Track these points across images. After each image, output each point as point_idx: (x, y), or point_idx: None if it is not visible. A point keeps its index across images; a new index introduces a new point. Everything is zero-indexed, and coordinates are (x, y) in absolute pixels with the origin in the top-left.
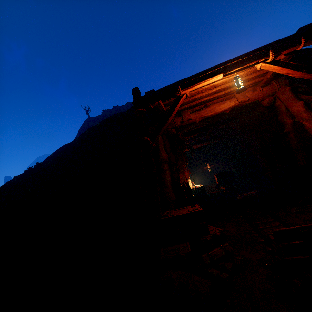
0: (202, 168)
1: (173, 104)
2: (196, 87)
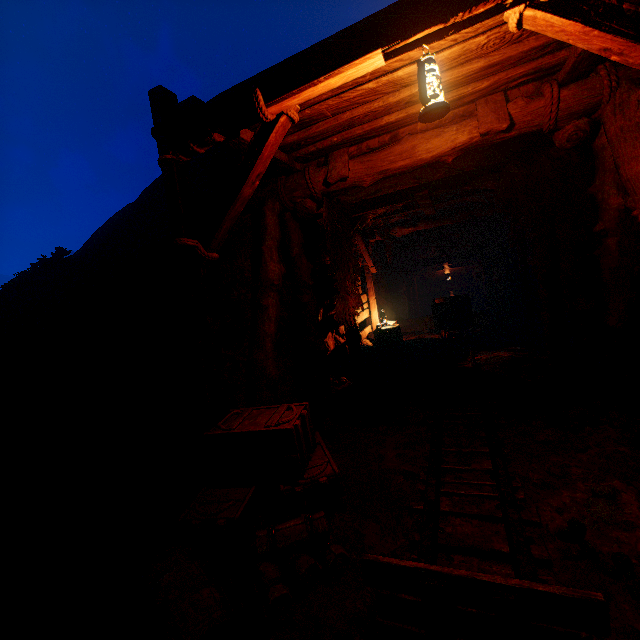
0: (429, 273)
1: (253, 146)
2: (310, 94)
